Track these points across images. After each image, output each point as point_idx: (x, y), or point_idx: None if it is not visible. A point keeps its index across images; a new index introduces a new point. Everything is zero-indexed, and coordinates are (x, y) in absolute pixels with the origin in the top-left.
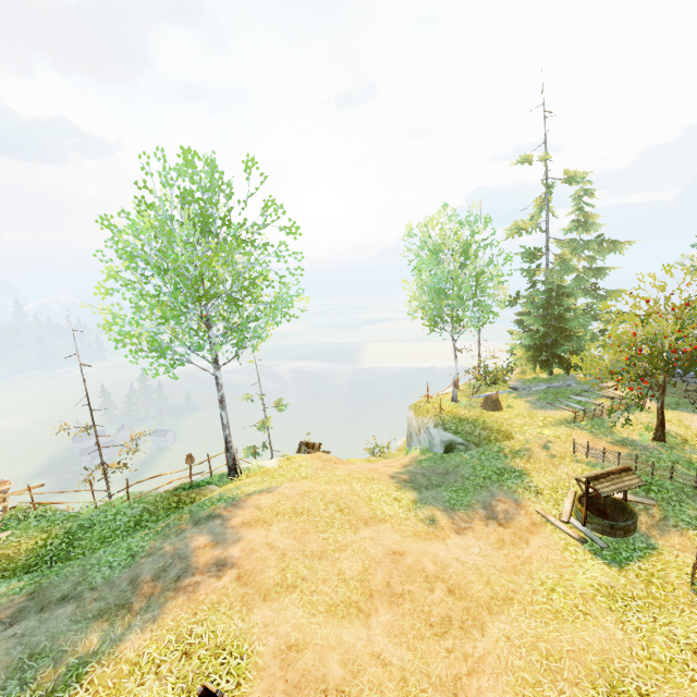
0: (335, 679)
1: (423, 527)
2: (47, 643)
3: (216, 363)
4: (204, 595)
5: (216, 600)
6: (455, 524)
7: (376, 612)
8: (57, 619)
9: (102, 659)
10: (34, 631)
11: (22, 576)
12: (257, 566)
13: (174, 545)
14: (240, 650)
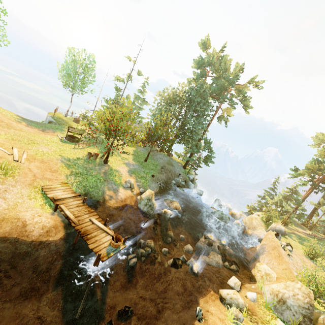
0: None
1: (14, 120)
2: None
3: None
4: None
5: None
6: (27, 126)
7: None
8: None
9: None
10: None
11: None
12: None
13: None
14: None
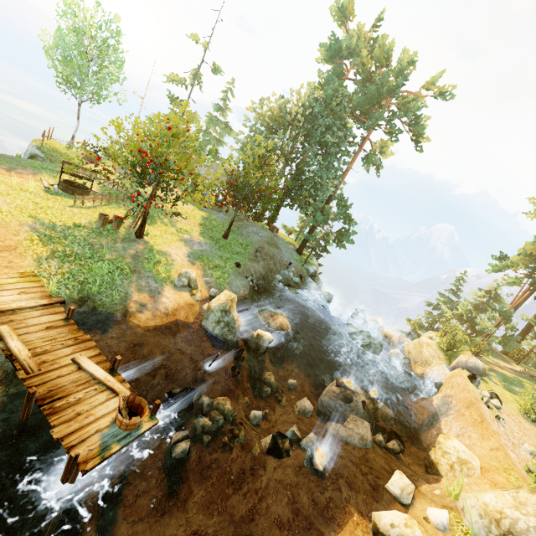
0: None
1: None
2: None
3: None
4: None
5: None
6: None
7: None
8: None
9: None
10: None
11: None
12: None
13: None
14: None
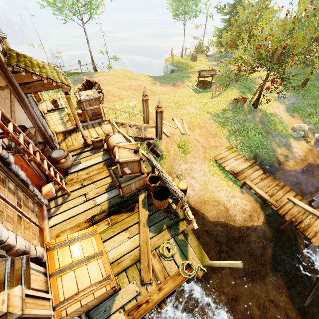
0: (117, 95)
1: (151, 83)
2: None
3: (83, 21)
4: None
5: None
6: (161, 85)
7: (130, 91)
8: None
9: None
10: None
11: None
12: (101, 81)
13: (78, 77)
14: None
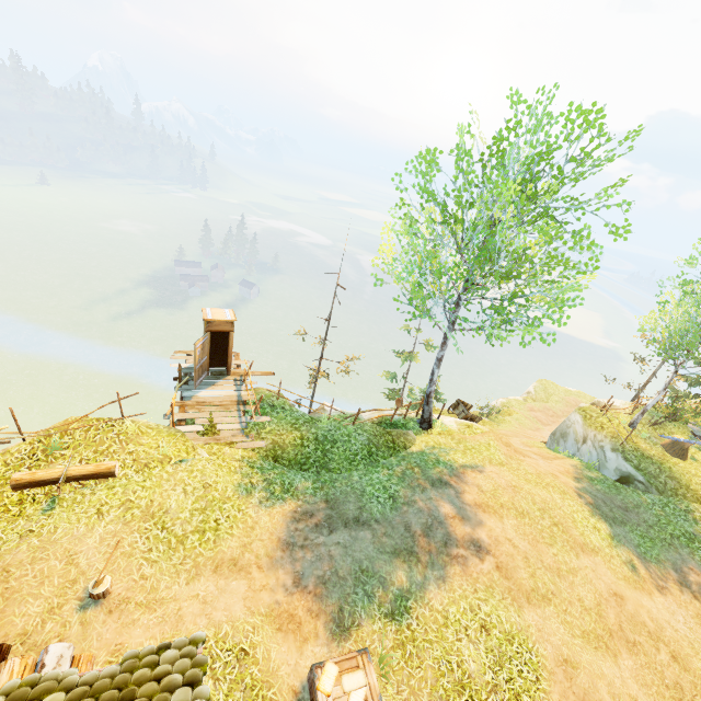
0: None
1: (628, 572)
2: (367, 563)
3: (453, 325)
4: (475, 573)
5: (487, 583)
6: (653, 579)
7: (620, 654)
8: (363, 541)
9: (417, 600)
10: (351, 545)
11: (300, 472)
12: (509, 562)
13: (425, 502)
14: (527, 645)
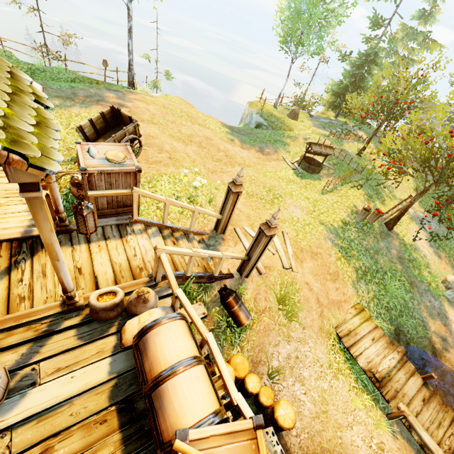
0: (167, 149)
1: (226, 139)
2: None
3: None
4: None
5: None
6: (242, 146)
7: (191, 145)
8: None
9: (62, 108)
10: None
11: None
12: (139, 112)
13: (96, 91)
14: None
